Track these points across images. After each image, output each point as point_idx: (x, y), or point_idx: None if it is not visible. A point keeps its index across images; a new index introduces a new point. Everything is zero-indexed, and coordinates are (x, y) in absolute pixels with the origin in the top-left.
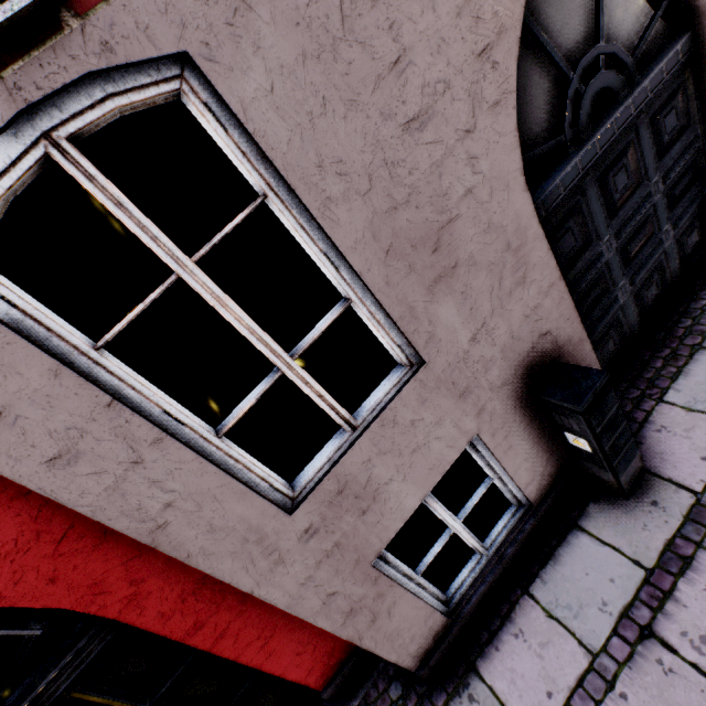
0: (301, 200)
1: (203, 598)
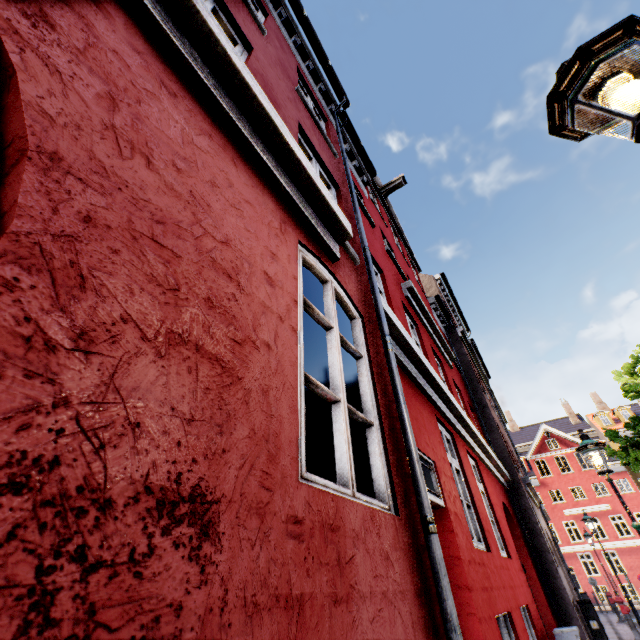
0: (540, 524)
1: (539, 580)
